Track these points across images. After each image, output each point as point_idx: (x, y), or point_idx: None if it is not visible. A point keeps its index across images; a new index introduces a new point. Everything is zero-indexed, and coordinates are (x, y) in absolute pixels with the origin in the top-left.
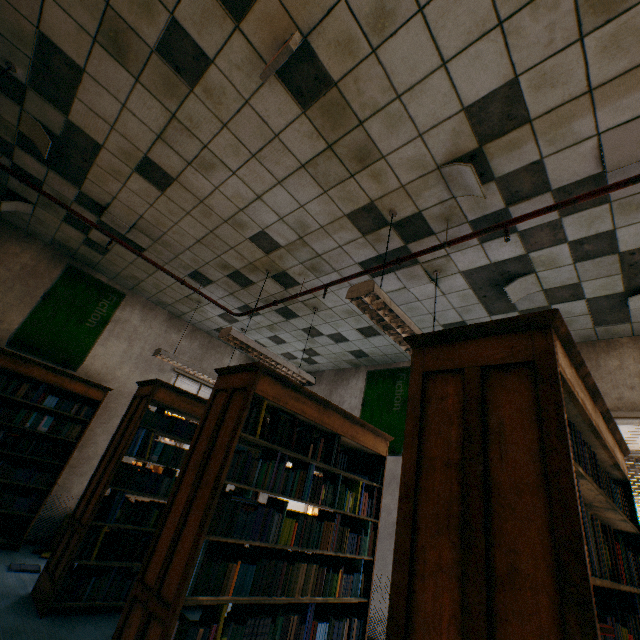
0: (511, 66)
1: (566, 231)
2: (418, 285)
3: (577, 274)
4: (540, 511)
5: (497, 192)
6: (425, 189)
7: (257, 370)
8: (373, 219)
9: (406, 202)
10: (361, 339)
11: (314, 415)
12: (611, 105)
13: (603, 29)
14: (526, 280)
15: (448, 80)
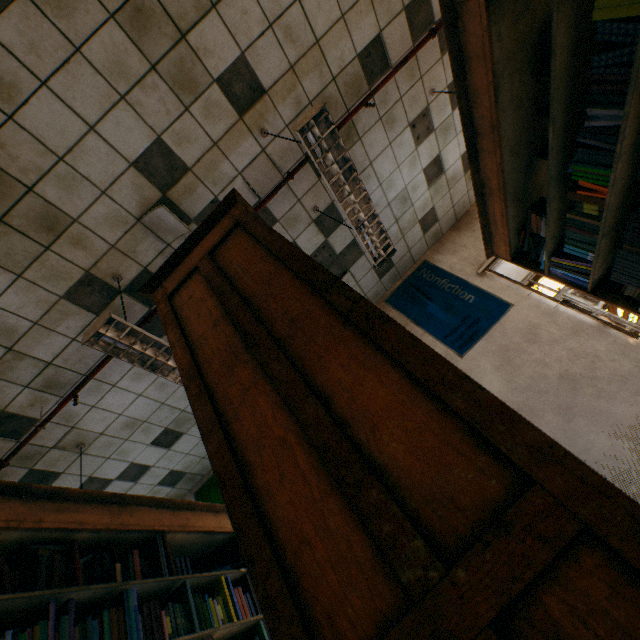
0: (151, 129)
1: None
2: None
3: None
4: (286, 276)
5: None
6: (138, 244)
7: None
8: (100, 292)
9: (126, 262)
10: (165, 454)
11: (105, 521)
12: (234, 153)
13: (197, 104)
14: None
15: (104, 141)
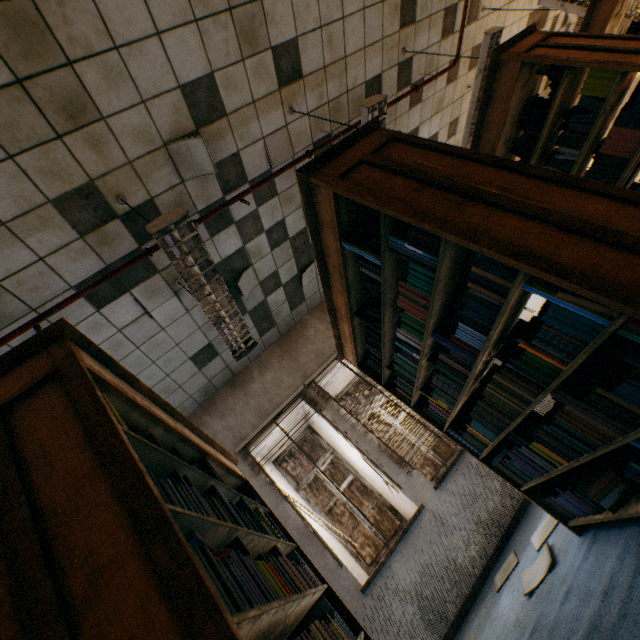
0: (208, 62)
1: (262, 221)
2: (162, 303)
3: (275, 262)
4: (475, 166)
5: (216, 180)
6: (155, 169)
7: (61, 338)
8: (94, 209)
9: (136, 185)
10: None
11: (171, 423)
12: (265, 117)
13: (252, 60)
14: (249, 274)
15: (164, 52)
